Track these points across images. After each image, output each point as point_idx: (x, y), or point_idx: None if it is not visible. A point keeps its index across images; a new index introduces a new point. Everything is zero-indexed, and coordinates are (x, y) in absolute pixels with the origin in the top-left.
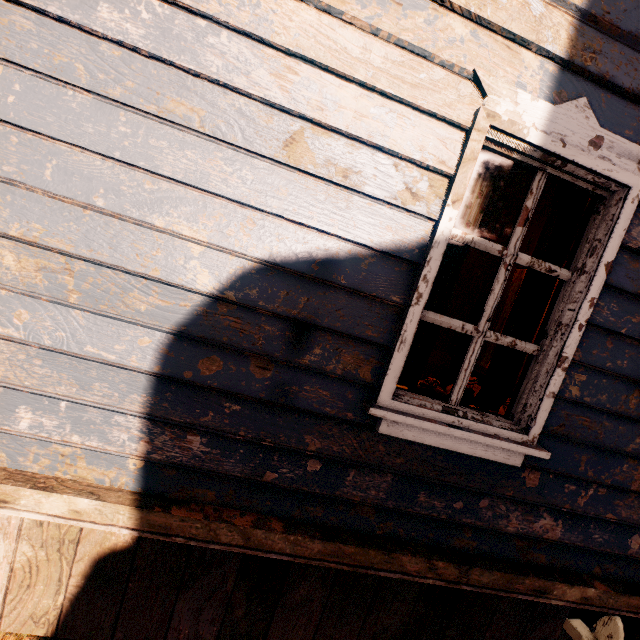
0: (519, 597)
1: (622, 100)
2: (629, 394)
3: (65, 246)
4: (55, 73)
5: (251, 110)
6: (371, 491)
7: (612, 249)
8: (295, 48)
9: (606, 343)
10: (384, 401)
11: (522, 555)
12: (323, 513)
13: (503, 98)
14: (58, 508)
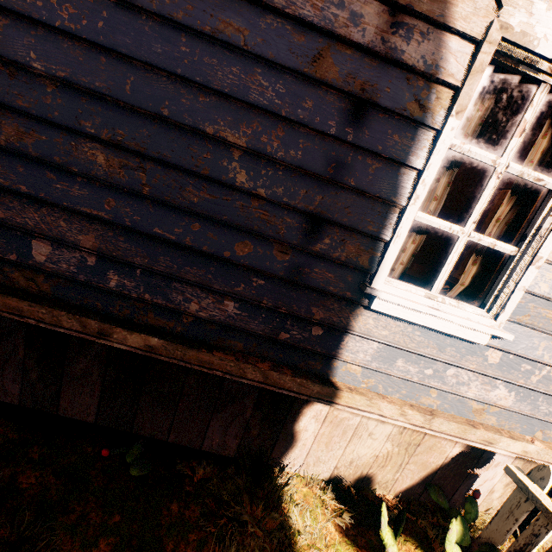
0: (470, 444)
1: None
2: None
3: (140, 149)
4: None
5: (286, 29)
6: (360, 354)
7: None
8: None
9: None
10: (377, 284)
11: (476, 415)
12: (321, 367)
13: (518, 9)
14: (138, 343)
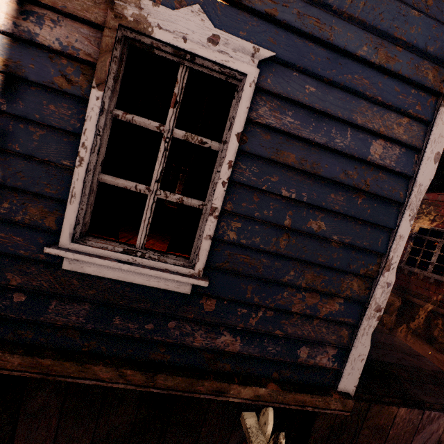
0: (202, 396)
1: (235, 9)
2: (279, 237)
3: None
4: None
5: None
6: (72, 317)
7: (240, 123)
8: None
9: (253, 198)
10: (65, 244)
11: (211, 365)
12: (33, 335)
13: (129, 4)
14: None
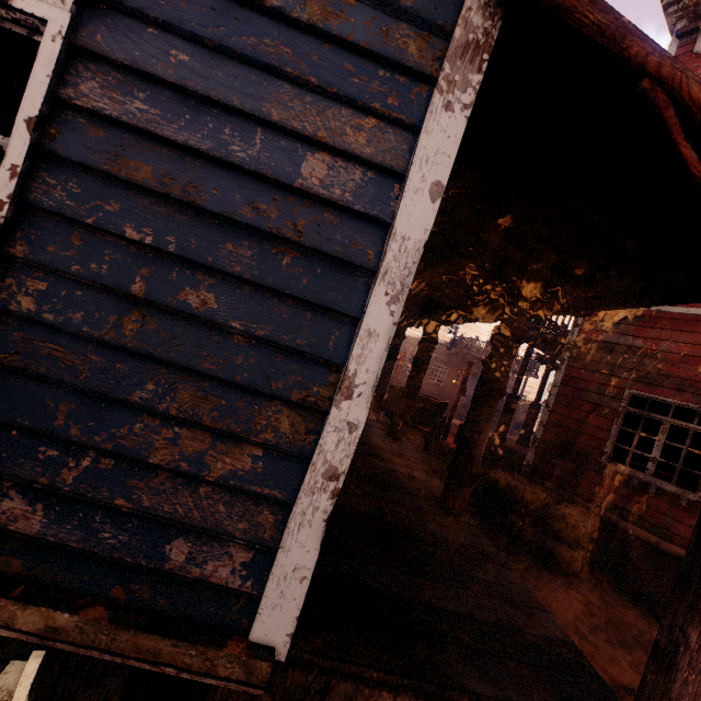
0: None
1: None
2: (124, 315)
3: None
4: None
5: None
6: None
7: (34, 101)
8: None
9: (72, 238)
10: None
11: None
12: None
13: None
14: None
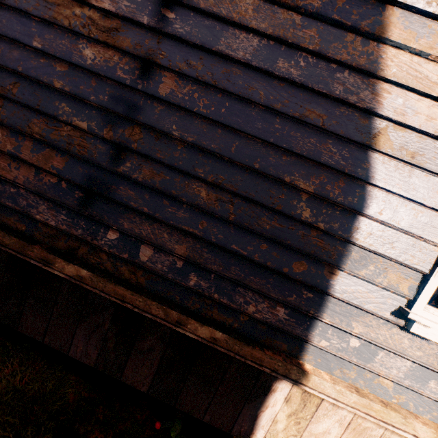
0: None
1: None
2: None
3: (233, 189)
4: (248, 96)
5: (355, 115)
6: (393, 370)
7: None
8: (392, 78)
9: None
10: (417, 310)
11: None
12: (355, 376)
13: None
14: (205, 334)
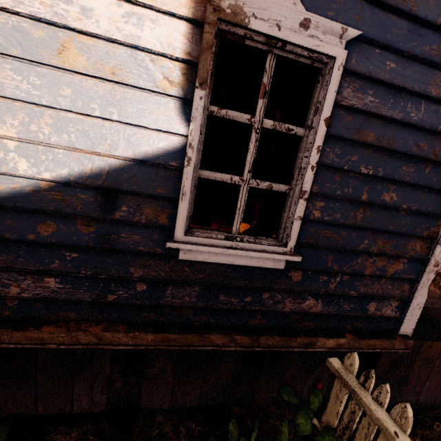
0: (295, 350)
1: None
2: (356, 211)
3: None
4: None
5: (23, 26)
6: (185, 298)
7: (328, 107)
8: None
9: (335, 178)
10: (179, 237)
11: (297, 324)
12: (155, 316)
13: None
14: None
